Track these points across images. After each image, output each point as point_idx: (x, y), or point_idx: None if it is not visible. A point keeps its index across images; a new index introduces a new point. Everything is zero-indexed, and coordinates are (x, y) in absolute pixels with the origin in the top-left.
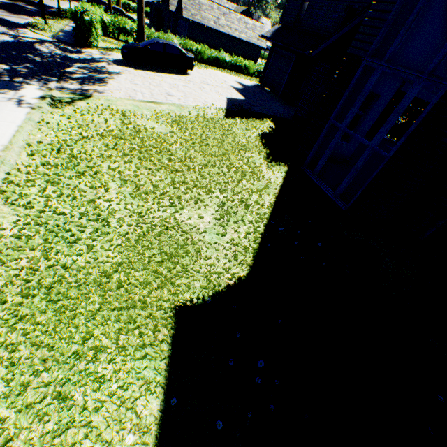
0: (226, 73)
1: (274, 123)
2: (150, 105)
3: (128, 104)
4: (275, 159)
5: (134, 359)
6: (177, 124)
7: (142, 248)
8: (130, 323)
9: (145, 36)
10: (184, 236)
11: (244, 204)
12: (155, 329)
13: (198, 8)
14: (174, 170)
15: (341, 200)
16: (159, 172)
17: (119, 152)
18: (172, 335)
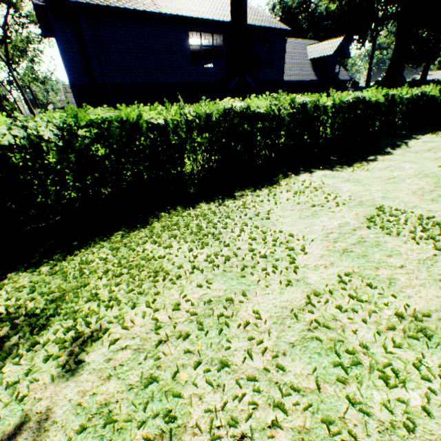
0: None
1: None
2: None
3: None
4: None
5: None
6: None
7: None
8: None
9: None
10: None
11: None
12: None
13: None
14: None
15: None
16: None
17: None
18: None
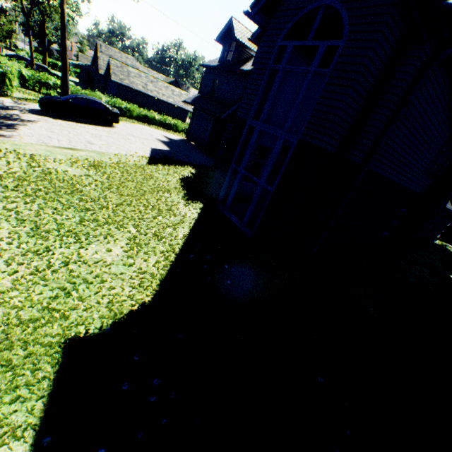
0: (154, 128)
1: (196, 169)
2: (67, 151)
3: (39, 149)
4: (192, 198)
5: (0, 405)
6: (94, 168)
7: (33, 286)
8: (1, 366)
9: (70, 92)
10: (87, 270)
11: (157, 237)
12: (35, 367)
13: (127, 75)
14: (85, 208)
15: (247, 228)
16: (67, 211)
17: (21, 193)
18: (57, 370)
